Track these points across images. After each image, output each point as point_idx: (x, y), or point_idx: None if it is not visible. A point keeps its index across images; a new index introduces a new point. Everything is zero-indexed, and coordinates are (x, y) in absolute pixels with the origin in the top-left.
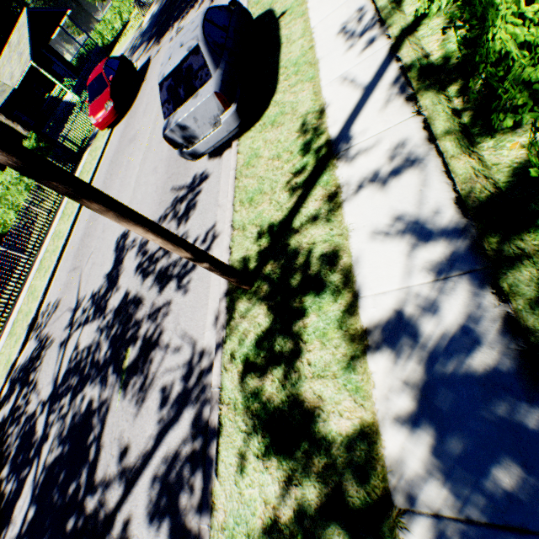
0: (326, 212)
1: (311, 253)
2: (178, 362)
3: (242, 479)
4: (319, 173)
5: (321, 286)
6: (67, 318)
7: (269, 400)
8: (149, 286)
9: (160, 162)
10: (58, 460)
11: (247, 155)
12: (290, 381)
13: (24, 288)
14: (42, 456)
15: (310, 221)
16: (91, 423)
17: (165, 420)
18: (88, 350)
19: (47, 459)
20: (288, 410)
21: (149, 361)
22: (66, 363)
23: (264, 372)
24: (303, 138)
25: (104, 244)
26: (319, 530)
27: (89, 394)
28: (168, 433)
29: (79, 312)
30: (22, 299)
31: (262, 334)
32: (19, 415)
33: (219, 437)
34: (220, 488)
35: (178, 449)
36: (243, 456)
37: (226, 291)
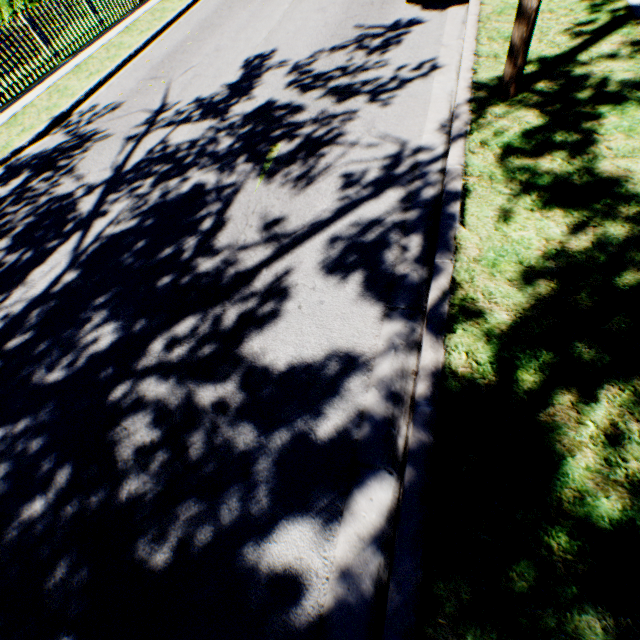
0: (628, 53)
1: (606, 78)
2: (375, 156)
3: (507, 227)
4: (616, 27)
5: (623, 100)
6: (141, 118)
7: (548, 173)
8: (315, 98)
9: (331, 5)
10: (131, 231)
11: (497, 7)
12: (579, 160)
13: (38, 87)
14: (93, 229)
15: (604, 57)
16: (202, 201)
17: (352, 199)
18: (190, 144)
19: (105, 231)
20: (578, 179)
21: (319, 155)
22: (141, 154)
23: (537, 155)
24: (589, 2)
25: (218, 61)
26: (631, 253)
27: (196, 179)
28: (359, 208)
29: (168, 113)
30: (33, 96)
31: (532, 130)
32: (33, 196)
33: (464, 200)
34: (469, 234)
35: (379, 219)
36: (508, 211)
37: (468, 100)
